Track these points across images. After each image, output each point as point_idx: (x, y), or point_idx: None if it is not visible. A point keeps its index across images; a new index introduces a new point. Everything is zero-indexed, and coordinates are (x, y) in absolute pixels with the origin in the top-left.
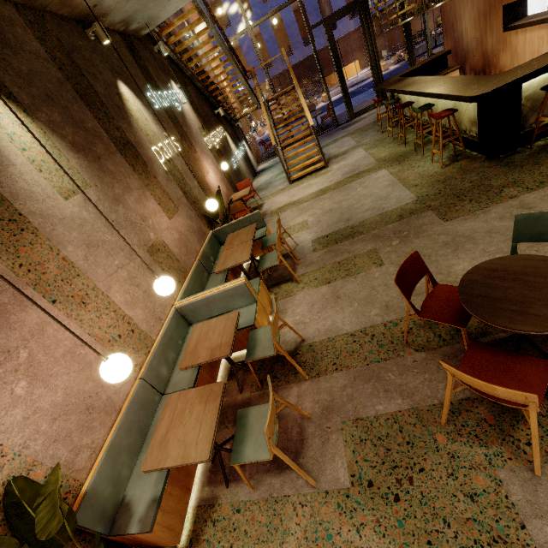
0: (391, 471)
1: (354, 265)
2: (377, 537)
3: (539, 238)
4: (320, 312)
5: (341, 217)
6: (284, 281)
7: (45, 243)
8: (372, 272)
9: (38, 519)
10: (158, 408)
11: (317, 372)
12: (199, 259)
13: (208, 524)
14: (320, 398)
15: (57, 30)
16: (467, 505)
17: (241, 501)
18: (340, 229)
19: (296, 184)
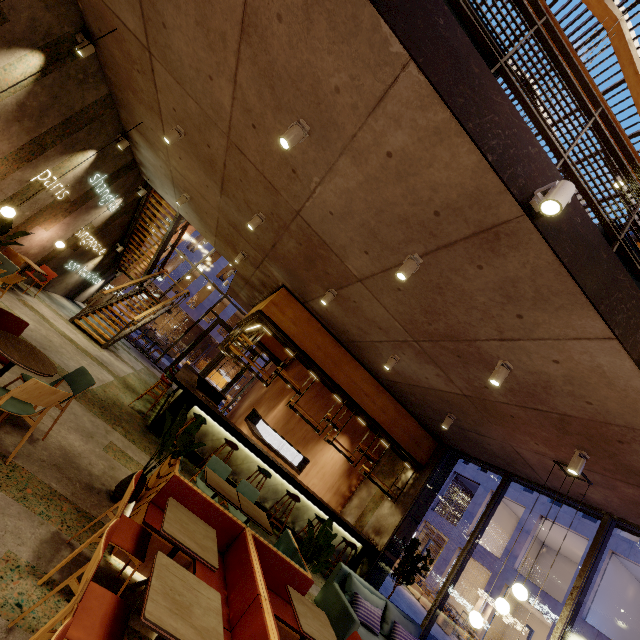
0: None
1: None
2: None
3: (72, 383)
4: None
5: (46, 345)
6: None
7: None
8: None
9: None
10: None
11: None
12: None
13: None
14: None
15: (110, 116)
16: None
17: None
18: (31, 342)
19: (72, 325)
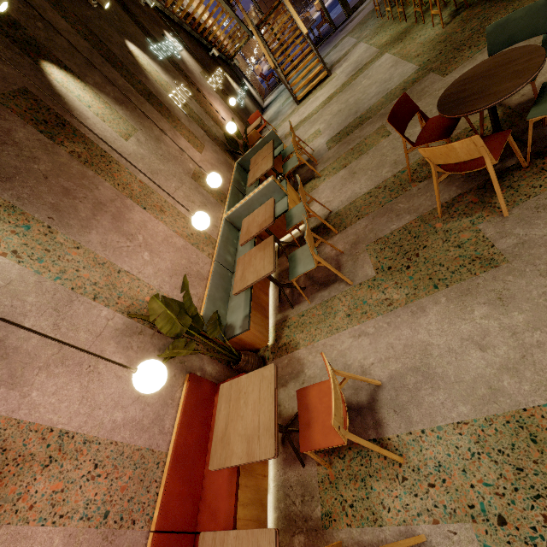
0: (403, 256)
1: (365, 145)
2: (395, 290)
3: (509, 42)
4: (341, 189)
5: (349, 112)
6: (308, 181)
7: (126, 171)
8: (381, 144)
9: (184, 301)
10: (232, 280)
11: (344, 226)
12: (232, 184)
13: (285, 329)
14: (349, 240)
15: (71, 6)
16: (456, 251)
17: (303, 311)
18: (349, 122)
19: (303, 103)
